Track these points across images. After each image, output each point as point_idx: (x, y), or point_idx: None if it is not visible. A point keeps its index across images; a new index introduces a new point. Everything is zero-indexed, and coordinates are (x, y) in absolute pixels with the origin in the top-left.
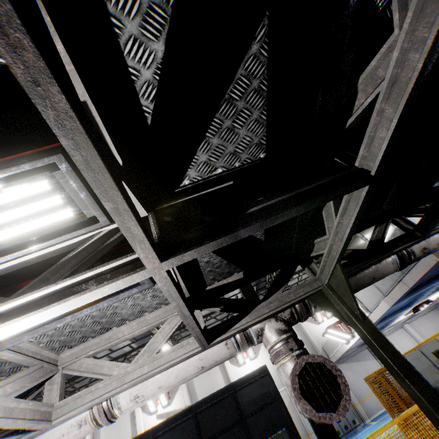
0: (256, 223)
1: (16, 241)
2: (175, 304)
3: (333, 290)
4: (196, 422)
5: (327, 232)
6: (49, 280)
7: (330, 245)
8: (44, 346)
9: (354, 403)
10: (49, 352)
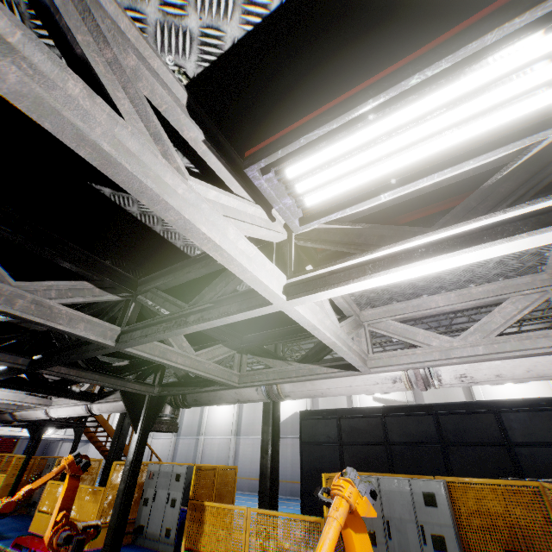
0: None
1: (451, 152)
2: None
3: None
4: (436, 422)
5: None
6: (476, 209)
7: None
8: (353, 299)
9: None
10: (355, 306)
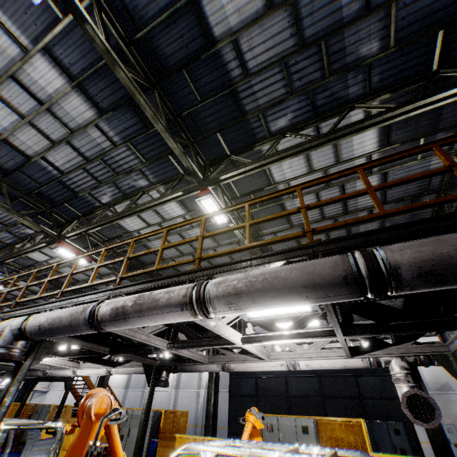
0: (392, 333)
1: (289, 312)
2: (342, 345)
3: (454, 359)
4: (319, 382)
5: None
6: (296, 325)
7: (455, 335)
8: None
9: None
10: None
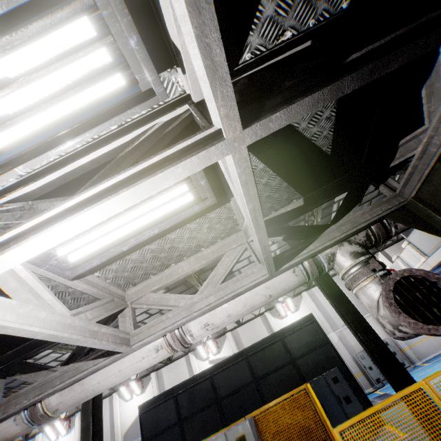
0: (367, 65)
1: (65, 125)
2: (251, 206)
3: (422, 202)
4: (248, 364)
5: (425, 121)
6: (110, 176)
7: (427, 139)
8: (110, 282)
9: (402, 348)
10: (115, 288)
